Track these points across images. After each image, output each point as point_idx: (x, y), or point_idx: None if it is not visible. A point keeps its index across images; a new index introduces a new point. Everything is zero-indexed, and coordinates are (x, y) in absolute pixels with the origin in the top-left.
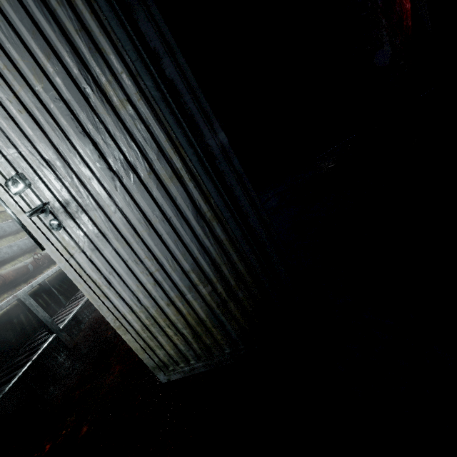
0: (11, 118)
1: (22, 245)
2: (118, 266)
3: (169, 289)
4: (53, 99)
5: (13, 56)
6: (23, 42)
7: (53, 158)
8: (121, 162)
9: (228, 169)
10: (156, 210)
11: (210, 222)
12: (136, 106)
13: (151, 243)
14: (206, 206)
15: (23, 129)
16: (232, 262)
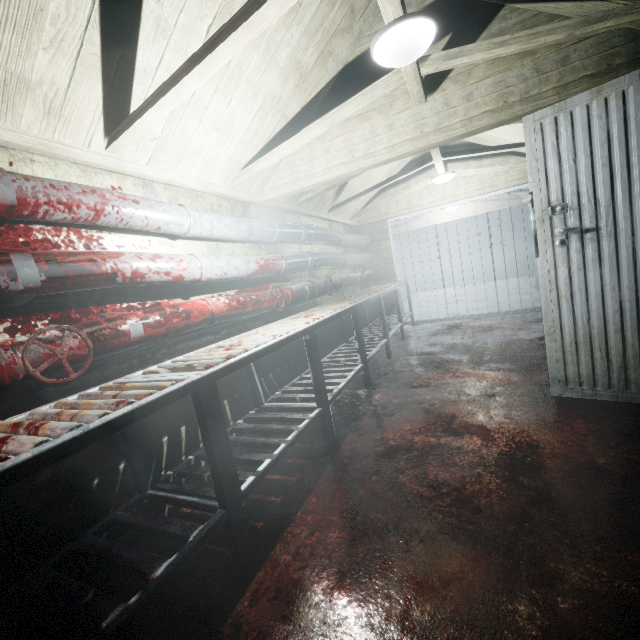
0: (591, 168)
1: (357, 260)
2: (592, 287)
3: (628, 319)
4: (639, 163)
5: (630, 133)
6: None
7: (604, 199)
8: None
9: None
10: None
11: None
12: None
13: None
14: None
15: (595, 177)
16: None
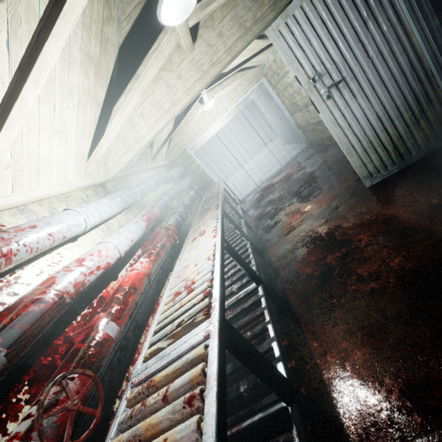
0: (322, 44)
1: (186, 183)
2: (358, 114)
3: (385, 121)
4: (347, 29)
5: (333, 13)
6: (341, 5)
7: (338, 59)
8: (375, 52)
9: (439, 36)
10: (388, 73)
11: (418, 72)
12: (390, 20)
13: (380, 94)
14: (418, 63)
15: (327, 48)
16: (427, 93)
